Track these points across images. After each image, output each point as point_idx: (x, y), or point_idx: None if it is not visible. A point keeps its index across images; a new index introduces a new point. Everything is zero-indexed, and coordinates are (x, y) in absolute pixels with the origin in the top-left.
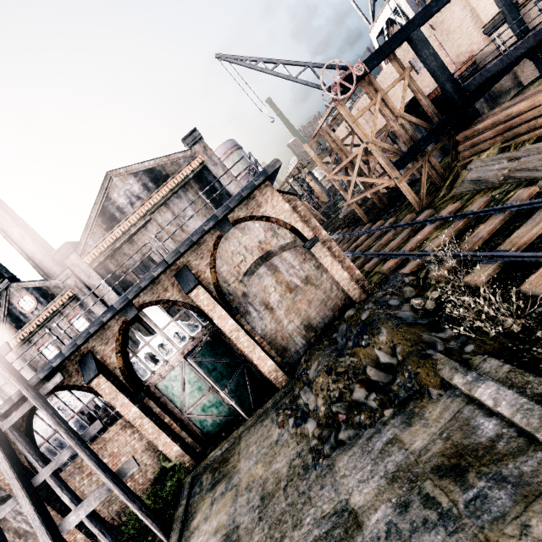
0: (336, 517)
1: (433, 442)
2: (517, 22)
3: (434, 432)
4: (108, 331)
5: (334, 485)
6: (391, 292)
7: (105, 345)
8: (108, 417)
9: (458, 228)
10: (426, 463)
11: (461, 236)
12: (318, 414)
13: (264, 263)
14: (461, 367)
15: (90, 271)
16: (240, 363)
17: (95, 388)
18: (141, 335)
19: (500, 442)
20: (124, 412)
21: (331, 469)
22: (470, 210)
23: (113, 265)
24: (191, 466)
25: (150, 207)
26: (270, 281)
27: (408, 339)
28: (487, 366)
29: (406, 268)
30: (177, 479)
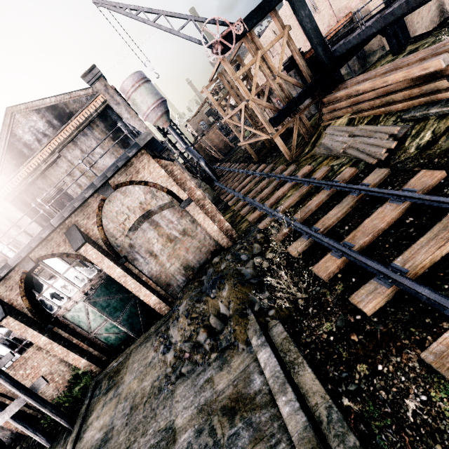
0: (165, 432)
1: (228, 387)
2: None
3: (231, 379)
4: (11, 280)
5: (171, 408)
6: (245, 247)
7: (10, 291)
8: (25, 342)
9: (303, 193)
10: (220, 402)
11: (303, 202)
12: (176, 347)
13: (146, 220)
14: (259, 331)
15: (6, 204)
16: (133, 296)
17: (5, 326)
18: (44, 280)
19: (259, 396)
20: (35, 340)
21: (172, 394)
22: (314, 178)
23: (30, 198)
24: (98, 371)
25: (57, 145)
26: (153, 234)
27: (239, 297)
28: (275, 330)
29: (261, 224)
30: (84, 384)
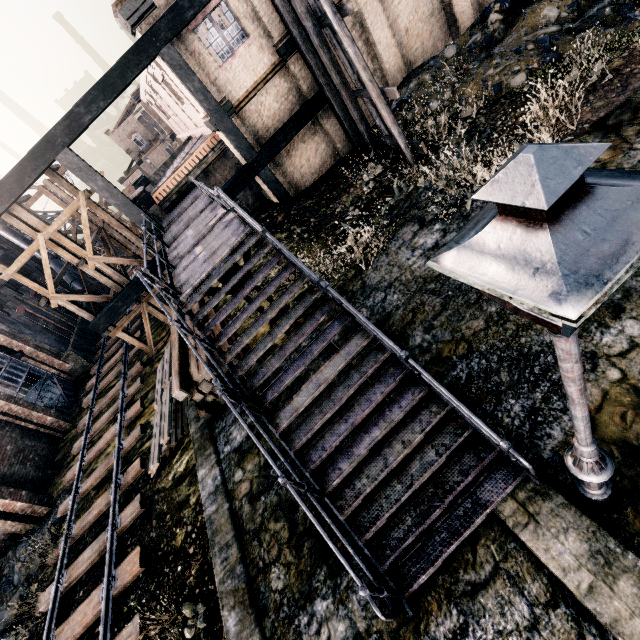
0: None
1: None
2: (231, 135)
3: None
4: None
5: None
6: (24, 559)
7: None
8: None
9: (107, 469)
10: None
11: (103, 486)
12: None
13: None
14: None
15: None
16: None
17: None
18: None
19: None
20: None
21: None
22: (122, 447)
23: None
24: None
25: None
26: None
27: None
28: None
29: (61, 507)
30: None
